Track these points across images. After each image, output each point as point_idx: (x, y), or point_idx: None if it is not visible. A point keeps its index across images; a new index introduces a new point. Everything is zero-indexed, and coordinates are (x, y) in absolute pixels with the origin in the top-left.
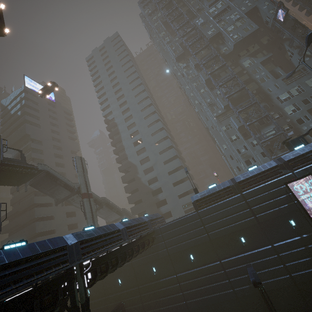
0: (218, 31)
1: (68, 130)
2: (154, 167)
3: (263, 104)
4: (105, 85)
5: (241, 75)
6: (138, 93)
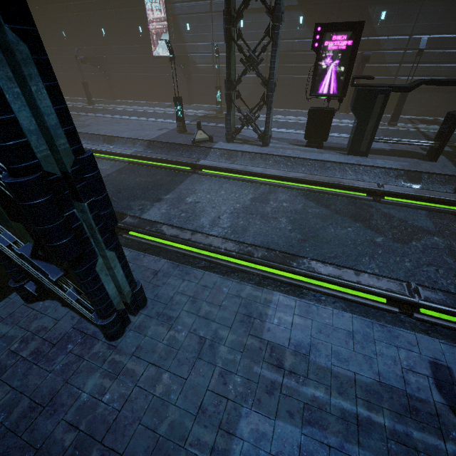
0: None
1: None
2: None
3: None
4: None
5: None
6: None
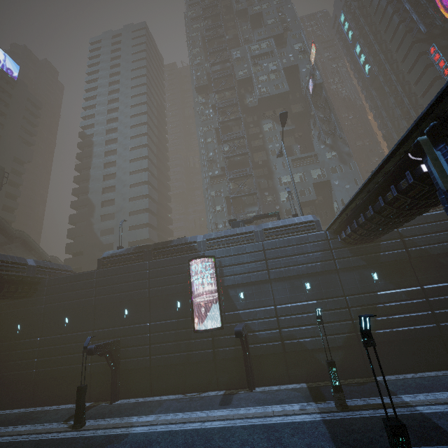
0: (249, 75)
1: (24, 127)
2: (116, 216)
3: (262, 180)
4: (100, 86)
5: (256, 139)
6: (137, 114)
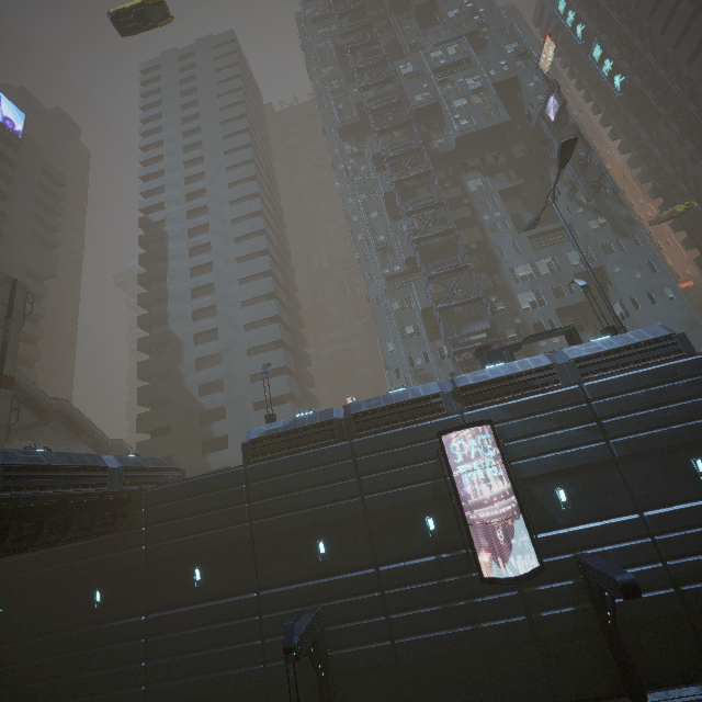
0: (435, 100)
1: (39, 218)
2: (224, 358)
3: (482, 276)
4: (168, 139)
5: (458, 206)
6: (239, 181)
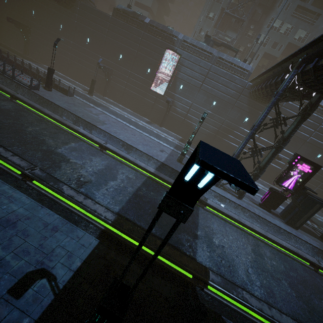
0: None
1: None
2: None
3: (260, 11)
4: None
5: None
6: None
